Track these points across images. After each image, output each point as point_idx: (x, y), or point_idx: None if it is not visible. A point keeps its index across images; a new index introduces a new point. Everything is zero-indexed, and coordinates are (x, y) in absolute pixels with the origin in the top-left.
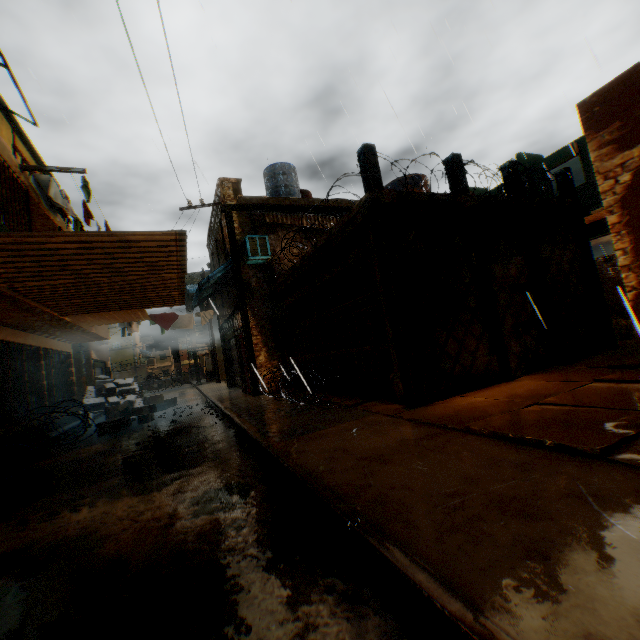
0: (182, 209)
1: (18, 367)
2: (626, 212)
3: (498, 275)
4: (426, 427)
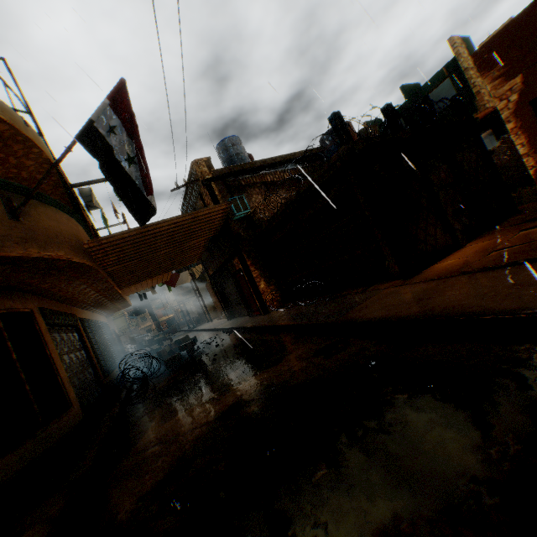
0: (172, 190)
1: (94, 336)
2: (518, 119)
3: (434, 180)
4: (432, 281)
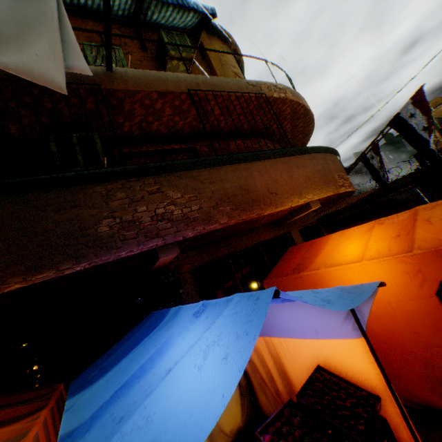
0: None
1: None
2: None
3: None
4: None
